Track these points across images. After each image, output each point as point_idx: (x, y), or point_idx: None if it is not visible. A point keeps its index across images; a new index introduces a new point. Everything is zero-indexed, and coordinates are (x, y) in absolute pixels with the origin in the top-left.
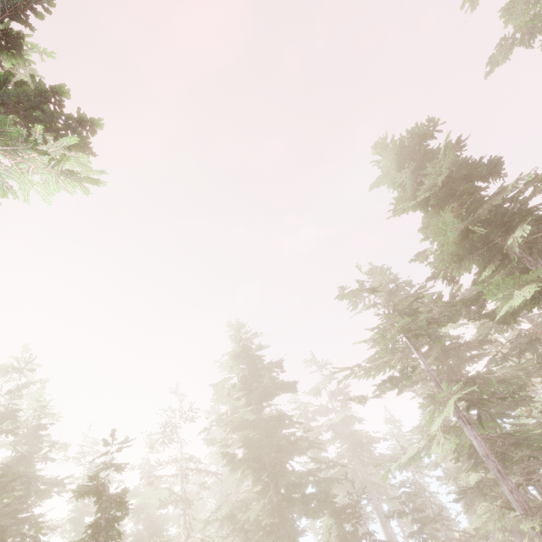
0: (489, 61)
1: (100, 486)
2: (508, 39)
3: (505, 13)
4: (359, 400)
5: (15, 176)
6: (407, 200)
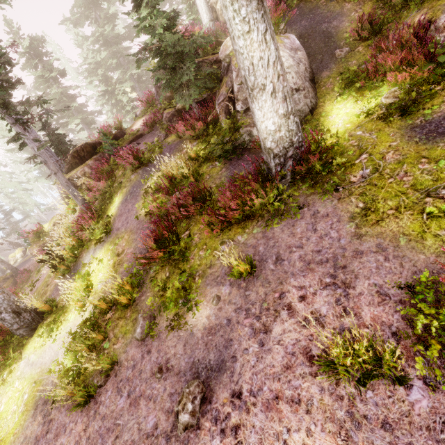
0: (62, 21)
1: None
2: (70, 21)
3: (71, 12)
4: (12, 150)
5: None
6: (29, 66)
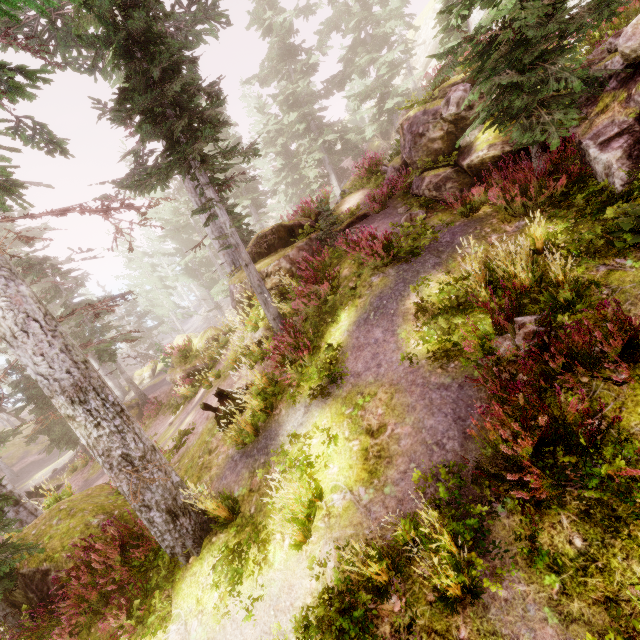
0: (248, 79)
1: (51, 267)
2: (257, 78)
3: (261, 67)
4: (164, 237)
5: (118, 74)
6: None
